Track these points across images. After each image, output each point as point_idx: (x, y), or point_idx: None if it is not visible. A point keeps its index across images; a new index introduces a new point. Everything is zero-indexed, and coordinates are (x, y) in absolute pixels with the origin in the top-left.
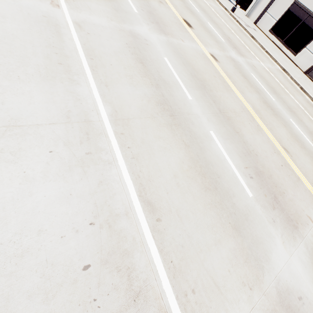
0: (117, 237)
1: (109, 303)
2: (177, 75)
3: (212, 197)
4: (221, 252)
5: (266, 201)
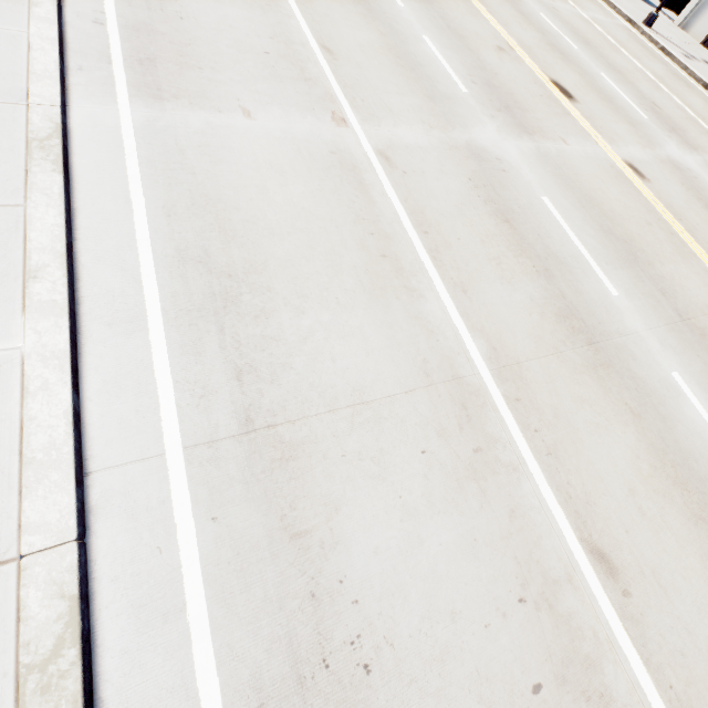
0: (567, 630)
1: None
2: (576, 238)
3: None
4: None
5: None
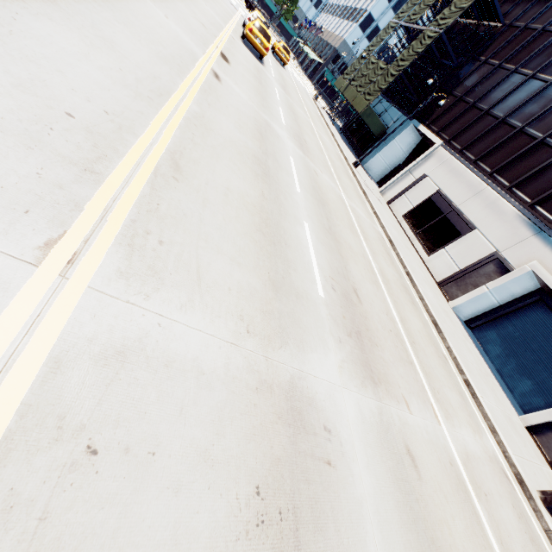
0: None
1: None
2: None
3: None
4: None
5: None
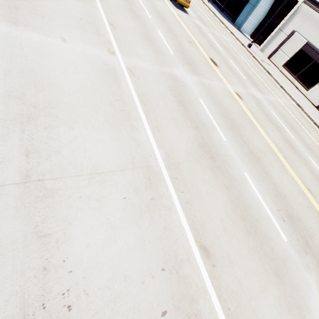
0: (183, 283)
1: None
2: (211, 116)
3: (254, 242)
4: (268, 300)
5: (299, 246)
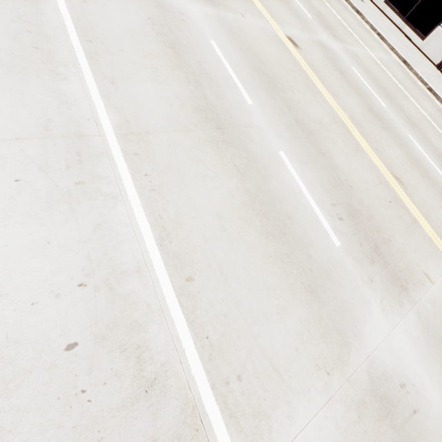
0: (122, 304)
1: (106, 395)
2: (230, 68)
3: (277, 246)
4: (286, 324)
5: (362, 253)
